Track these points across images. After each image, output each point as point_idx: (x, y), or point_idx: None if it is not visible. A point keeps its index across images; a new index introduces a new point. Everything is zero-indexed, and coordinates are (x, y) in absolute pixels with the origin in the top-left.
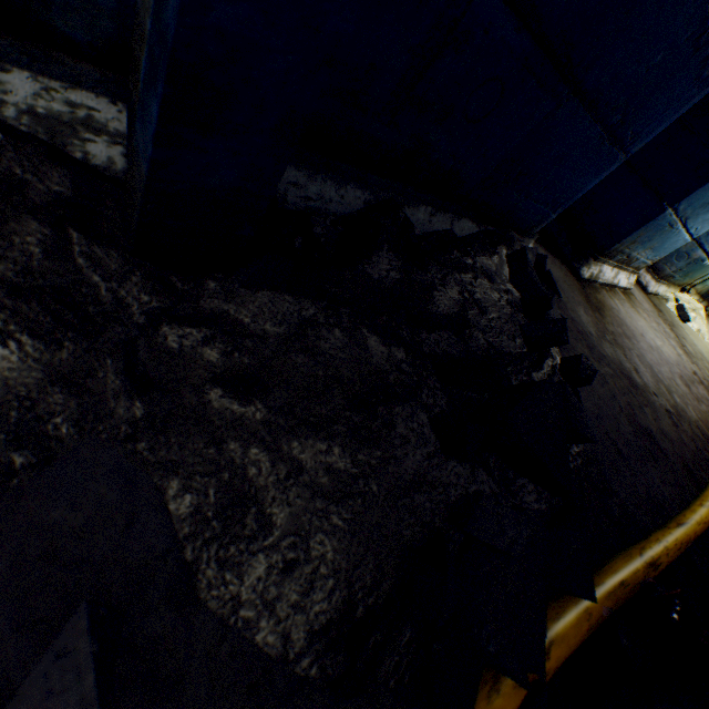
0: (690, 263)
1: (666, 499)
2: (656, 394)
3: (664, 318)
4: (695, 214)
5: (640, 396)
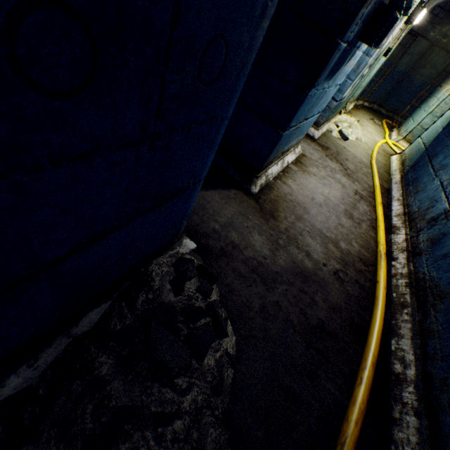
0: (333, 109)
1: (336, 399)
2: (325, 263)
3: (330, 154)
4: (308, 113)
5: (312, 283)
